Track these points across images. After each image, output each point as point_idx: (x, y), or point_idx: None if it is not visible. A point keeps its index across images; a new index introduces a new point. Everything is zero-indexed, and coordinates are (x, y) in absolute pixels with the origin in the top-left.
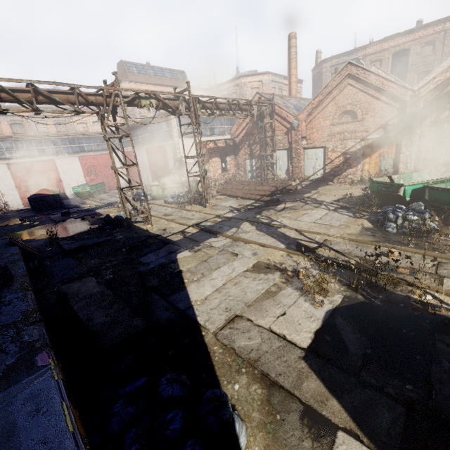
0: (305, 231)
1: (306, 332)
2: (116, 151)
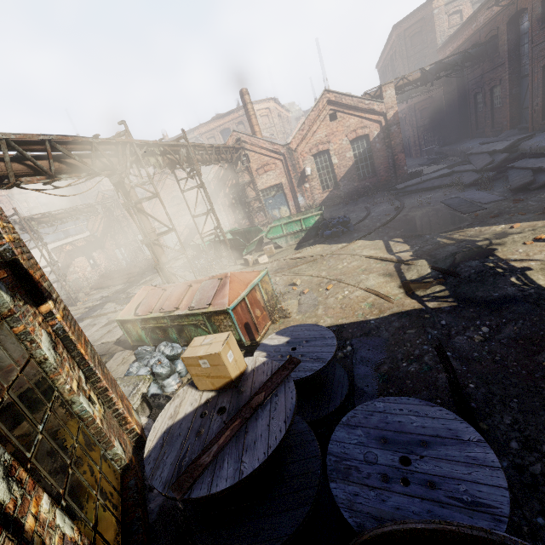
0: None
1: (119, 335)
2: None
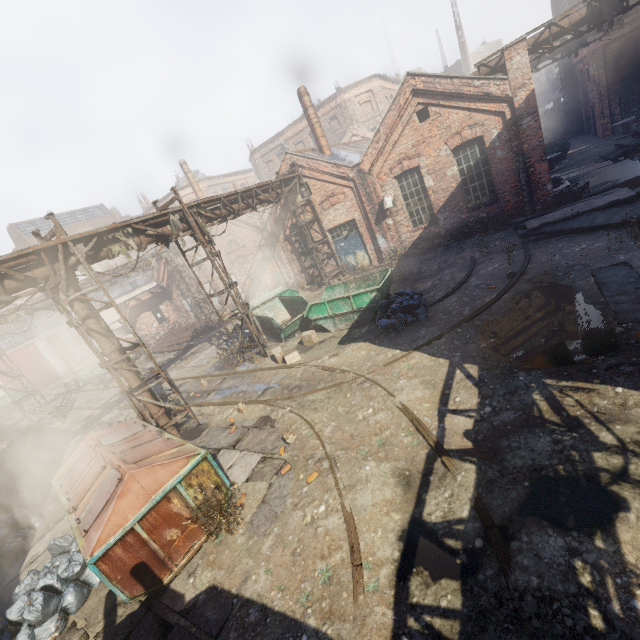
0: (175, 380)
1: None
2: (37, 338)
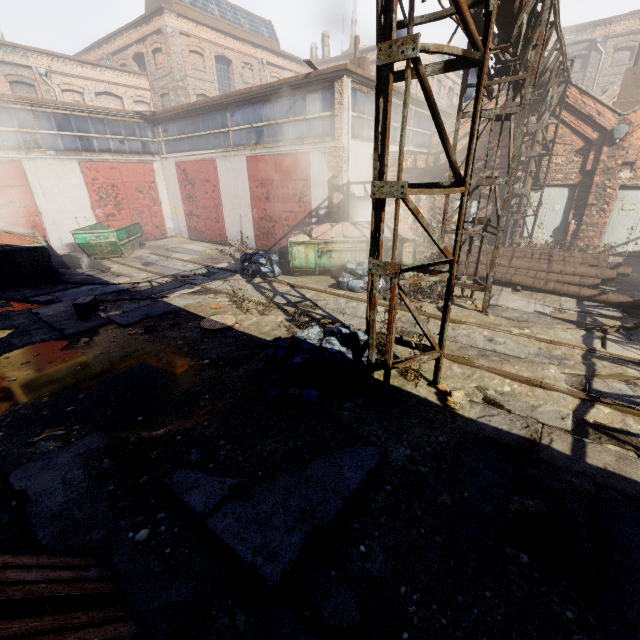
0: None
1: None
2: (159, 158)
